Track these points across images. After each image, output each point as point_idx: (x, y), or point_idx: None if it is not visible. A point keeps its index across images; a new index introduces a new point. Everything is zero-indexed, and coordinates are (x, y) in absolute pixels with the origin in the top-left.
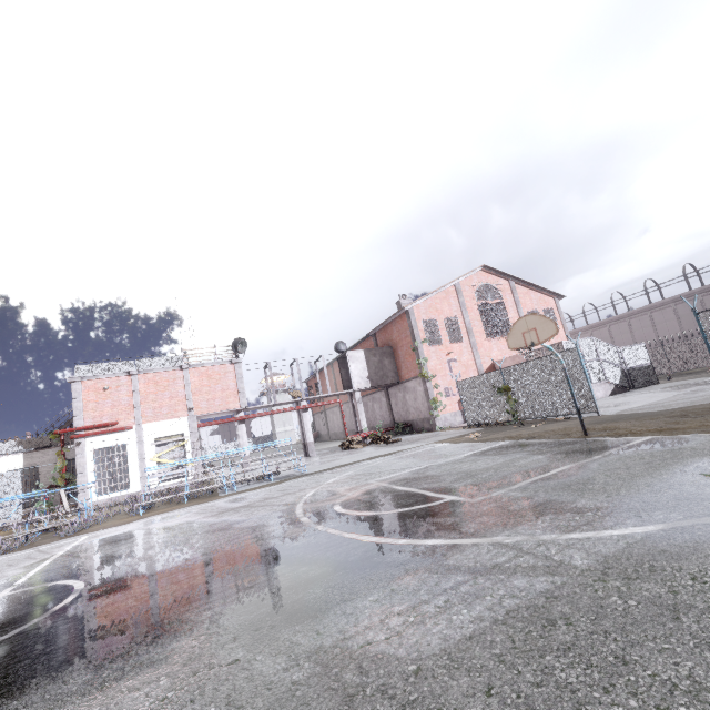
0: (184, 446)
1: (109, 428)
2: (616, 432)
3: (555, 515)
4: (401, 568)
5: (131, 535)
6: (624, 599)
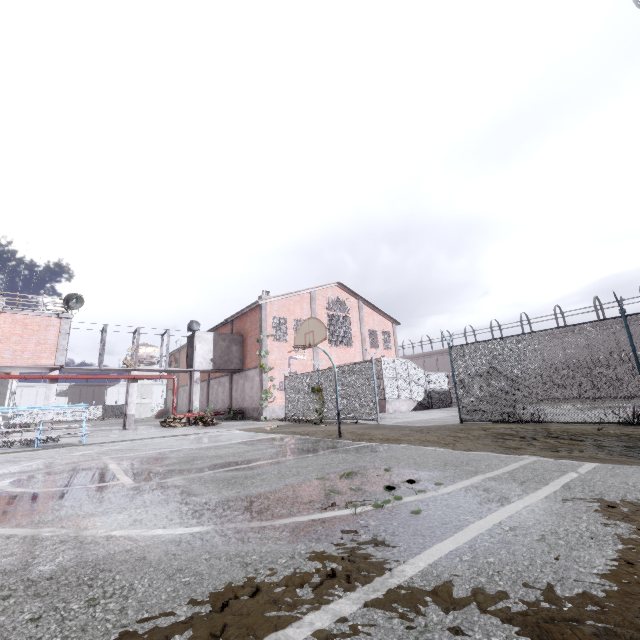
0: None
1: None
2: (362, 437)
3: (155, 507)
4: None
5: None
6: None
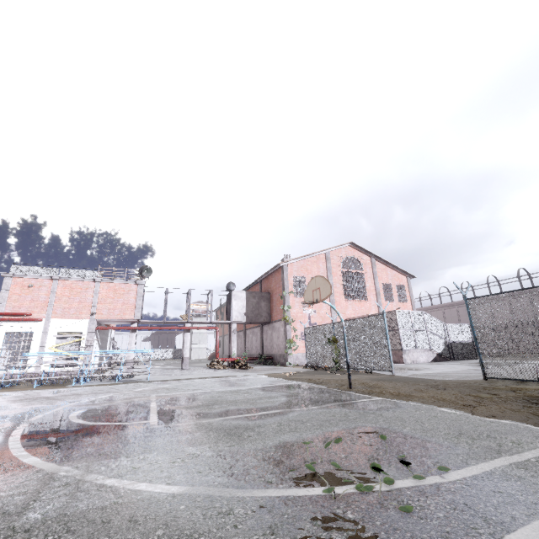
0: (80, 342)
1: (23, 317)
2: (373, 389)
3: (156, 455)
4: None
5: None
6: None
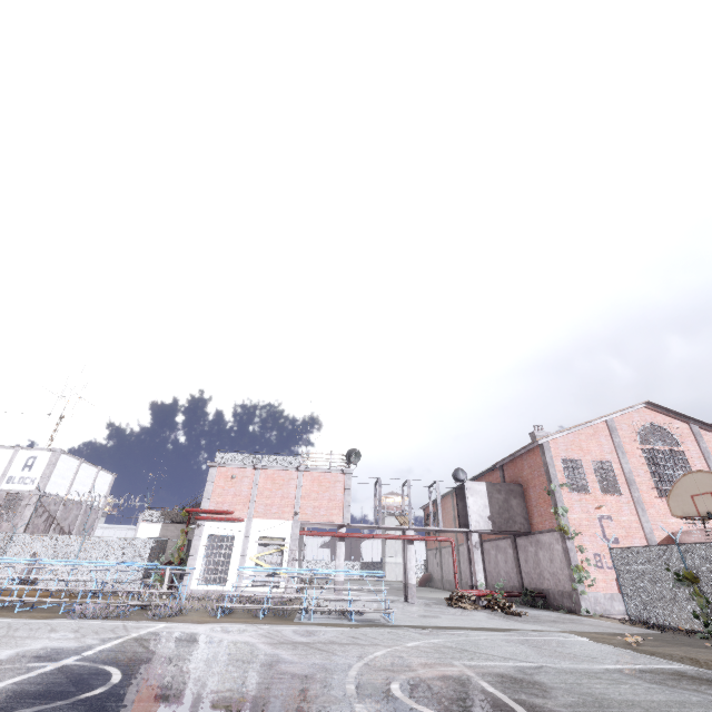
0: (283, 552)
1: (225, 516)
2: None
3: None
4: None
5: (194, 637)
6: None
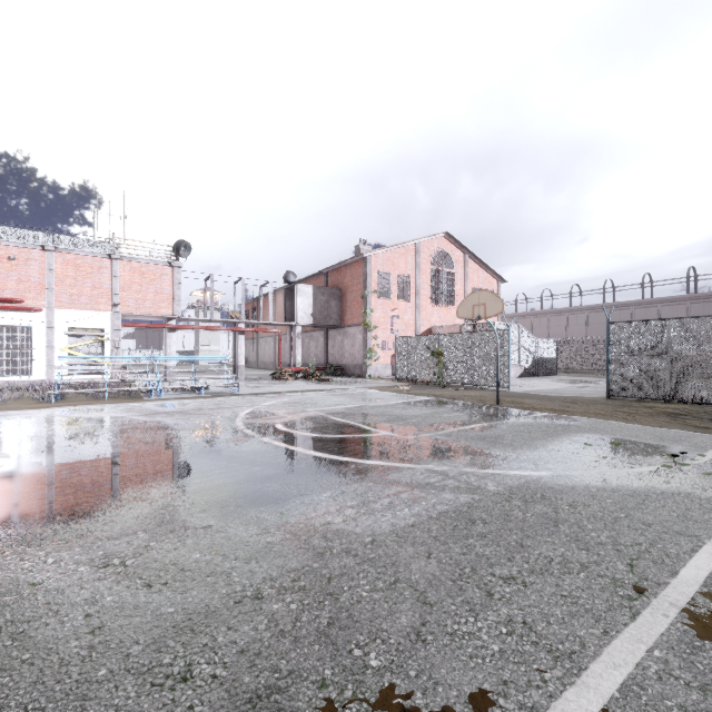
0: (103, 343)
1: (11, 305)
2: (522, 405)
3: (474, 456)
4: (348, 477)
5: (49, 420)
6: (523, 513)
